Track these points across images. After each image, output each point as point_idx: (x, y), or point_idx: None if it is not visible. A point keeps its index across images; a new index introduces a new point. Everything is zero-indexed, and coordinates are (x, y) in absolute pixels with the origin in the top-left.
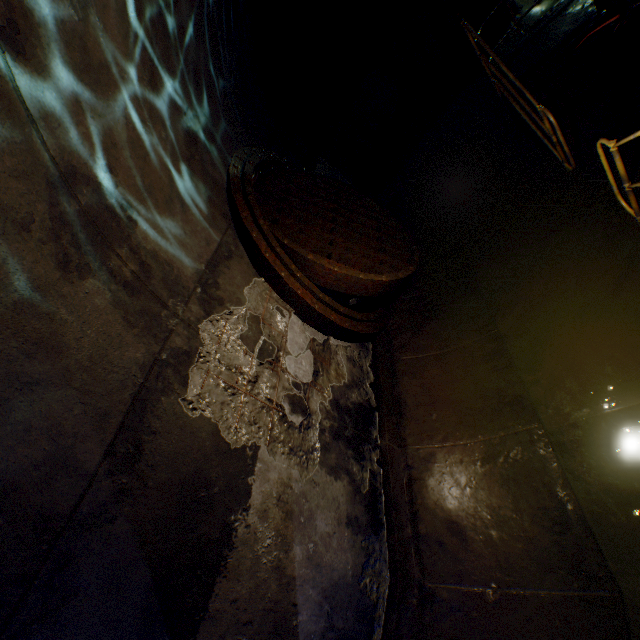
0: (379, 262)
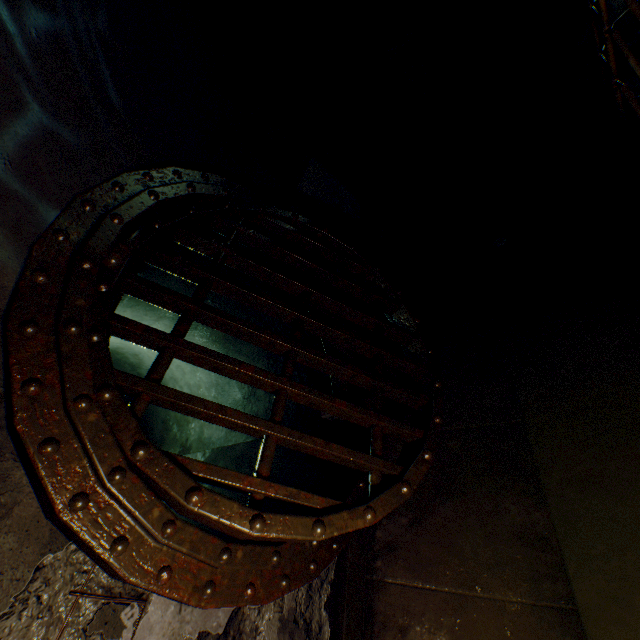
0: (369, 425)
